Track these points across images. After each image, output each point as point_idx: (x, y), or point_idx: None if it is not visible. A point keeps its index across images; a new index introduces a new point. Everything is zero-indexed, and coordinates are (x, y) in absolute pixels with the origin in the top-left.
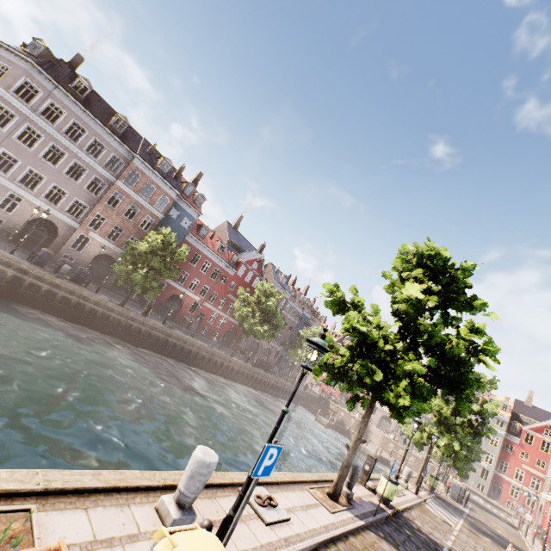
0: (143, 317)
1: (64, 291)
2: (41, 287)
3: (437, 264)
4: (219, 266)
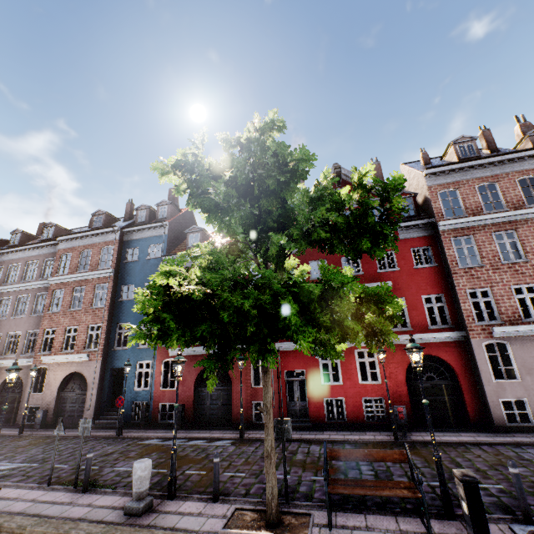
0: None
1: None
2: None
3: None
4: None
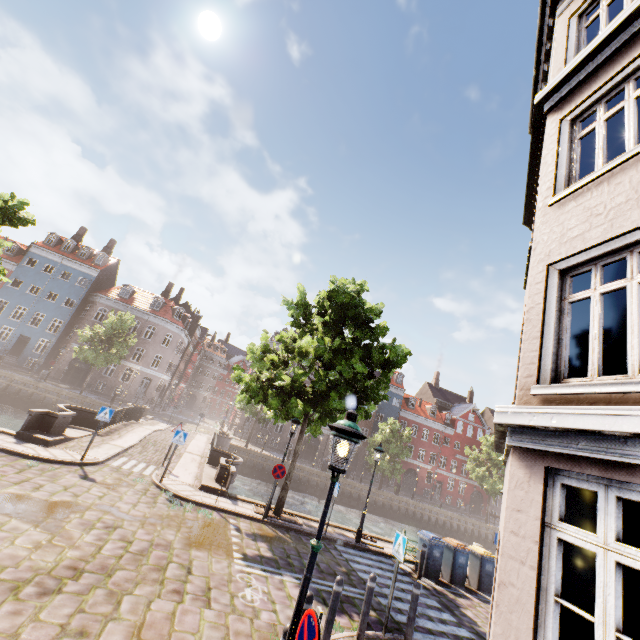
0: (397, 495)
1: (345, 486)
2: None
3: None
4: (437, 429)
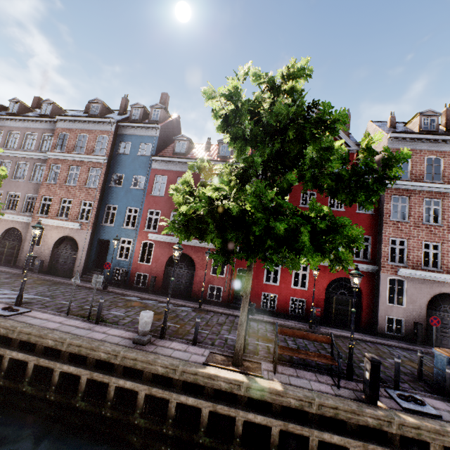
0: None
1: None
2: None
3: None
4: None
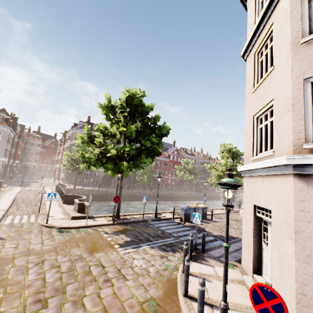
0: (151, 191)
1: (129, 193)
2: (124, 195)
3: (229, 148)
4: (163, 160)
